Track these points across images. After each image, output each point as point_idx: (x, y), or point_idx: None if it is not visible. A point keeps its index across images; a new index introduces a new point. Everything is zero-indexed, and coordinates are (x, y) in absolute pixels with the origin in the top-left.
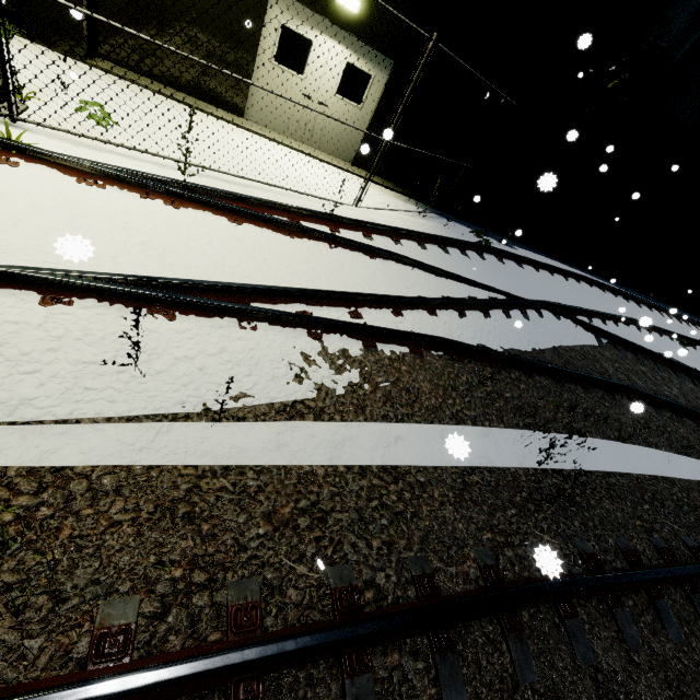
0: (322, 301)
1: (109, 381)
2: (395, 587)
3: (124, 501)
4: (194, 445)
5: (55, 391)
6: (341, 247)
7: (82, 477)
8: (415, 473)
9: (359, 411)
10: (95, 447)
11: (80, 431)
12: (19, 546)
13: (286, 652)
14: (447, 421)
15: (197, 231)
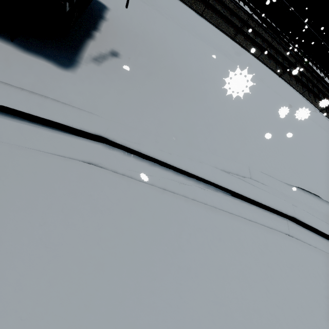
0: None
1: None
2: None
3: None
4: None
5: None
6: None
7: None
8: None
9: None
10: None
11: None
12: None
13: None
14: None
15: None
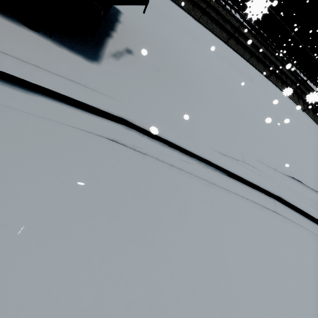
0: None
1: None
2: None
3: None
4: None
5: None
6: None
7: None
8: None
9: None
10: None
11: None
12: None
13: None
14: None
15: None
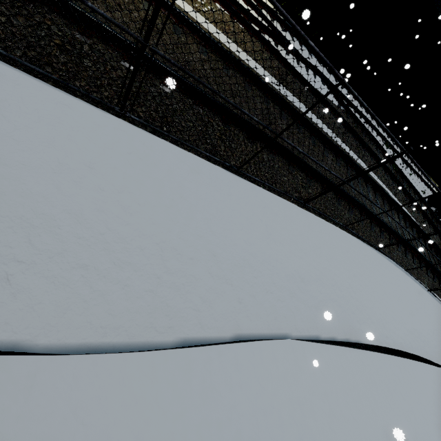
0: None
1: None
2: None
3: None
4: None
5: None
6: None
7: None
8: (234, 53)
9: (221, 29)
10: None
11: None
12: None
13: (189, 20)
14: (252, 58)
15: None
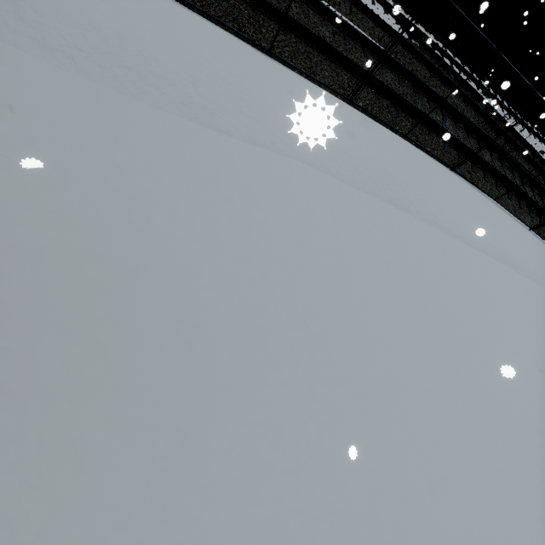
0: None
1: None
2: None
3: None
4: None
5: None
6: None
7: None
8: None
9: None
10: None
11: None
12: None
13: None
14: None
15: None
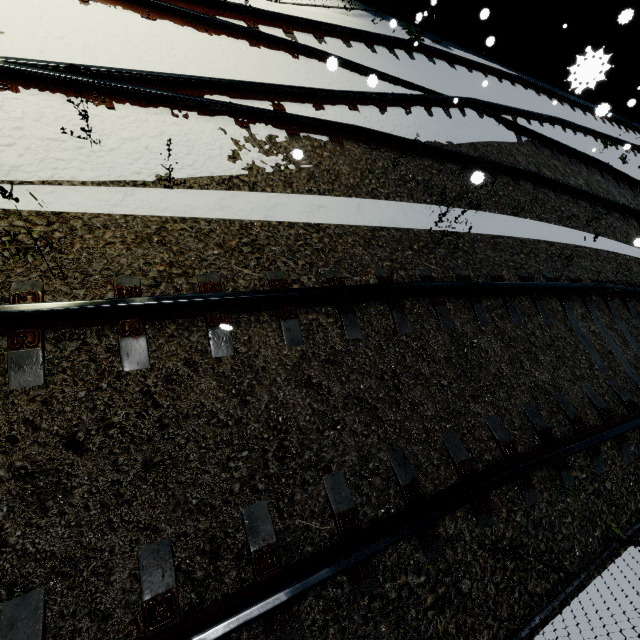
0: (245, 94)
1: (74, 155)
2: (314, 284)
3: (112, 232)
4: (155, 204)
5: (33, 160)
6: (262, 45)
7: (77, 218)
8: (333, 228)
9: (287, 186)
10: (80, 202)
11: (64, 191)
12: (49, 250)
13: (238, 297)
14: (363, 196)
15: (112, 26)
